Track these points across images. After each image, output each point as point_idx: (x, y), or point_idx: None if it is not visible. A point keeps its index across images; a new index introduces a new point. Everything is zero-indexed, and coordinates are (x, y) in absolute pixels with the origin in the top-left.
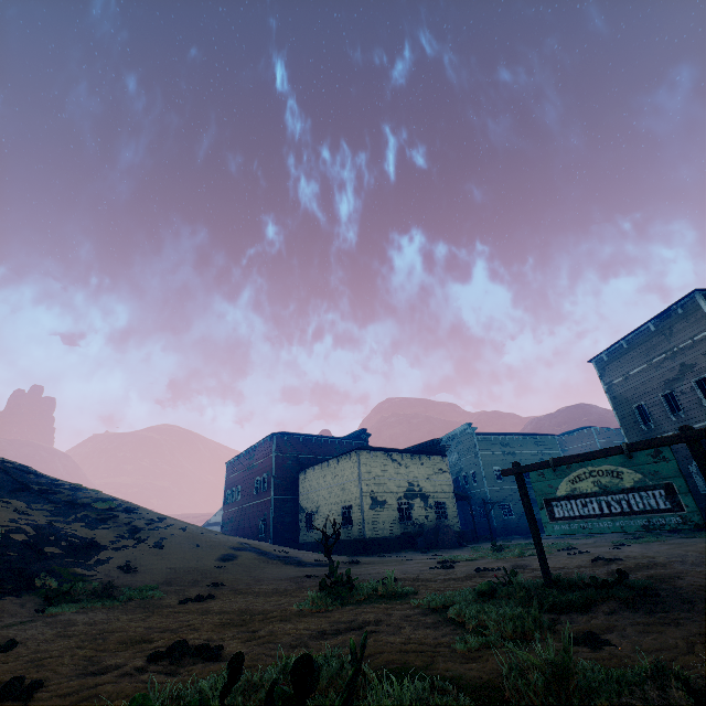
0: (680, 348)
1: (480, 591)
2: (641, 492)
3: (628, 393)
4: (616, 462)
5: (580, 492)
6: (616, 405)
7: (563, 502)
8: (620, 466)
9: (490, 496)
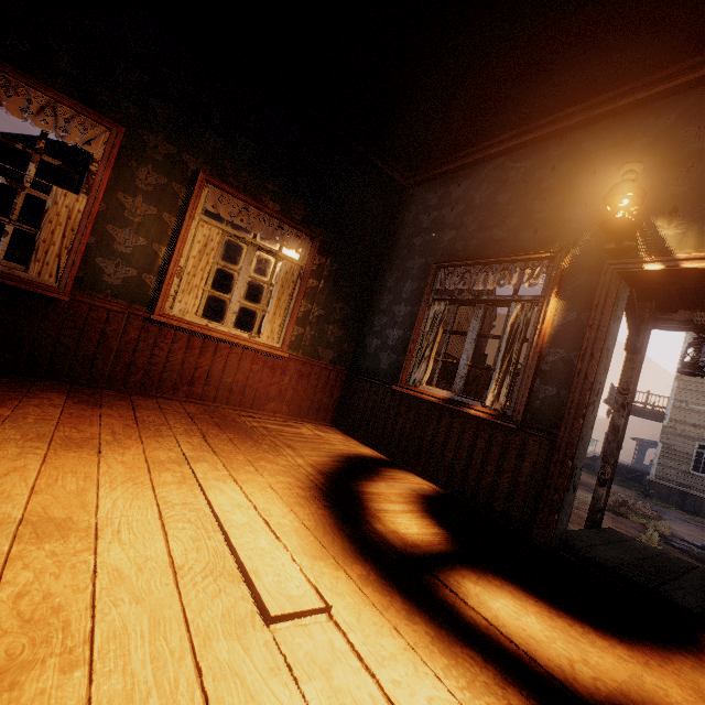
0: None
1: None
2: None
3: None
4: None
5: None
6: None
7: None
8: None
9: (670, 420)
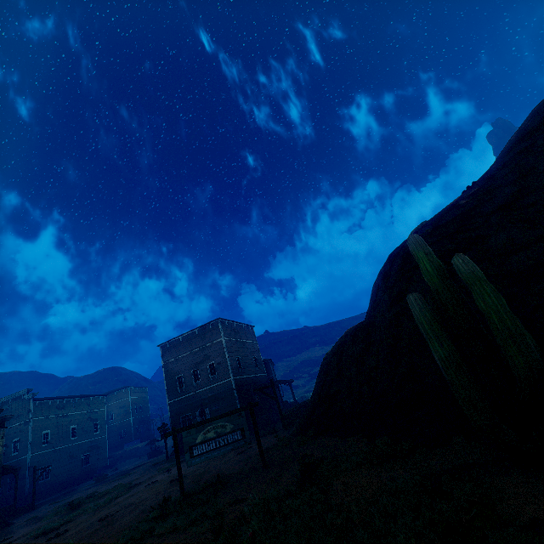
0: (207, 345)
1: (154, 517)
2: (233, 433)
3: (176, 368)
4: (225, 420)
5: (208, 438)
6: (167, 376)
7: (199, 446)
8: (226, 422)
9: (31, 463)
